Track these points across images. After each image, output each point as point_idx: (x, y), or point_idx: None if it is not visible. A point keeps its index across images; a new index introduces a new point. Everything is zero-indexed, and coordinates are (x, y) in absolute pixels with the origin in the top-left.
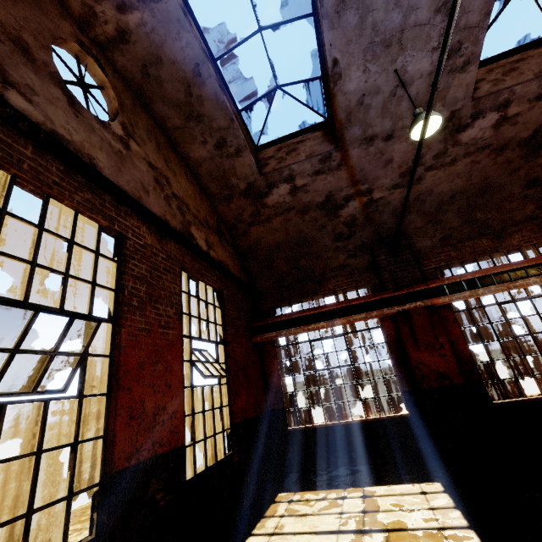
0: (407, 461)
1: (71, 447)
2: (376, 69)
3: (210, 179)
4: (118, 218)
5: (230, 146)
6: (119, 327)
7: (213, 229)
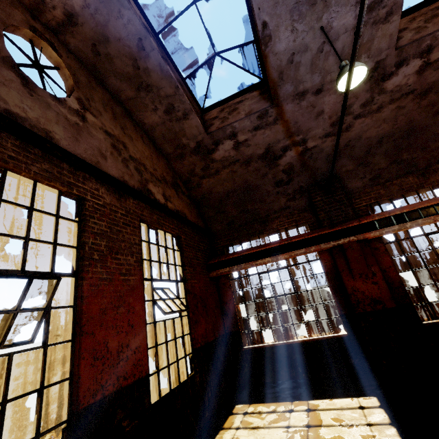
0: (347, 374)
1: (38, 392)
2: (303, 28)
3: (164, 141)
4: (77, 183)
5: (178, 111)
6: (81, 280)
7: (170, 183)
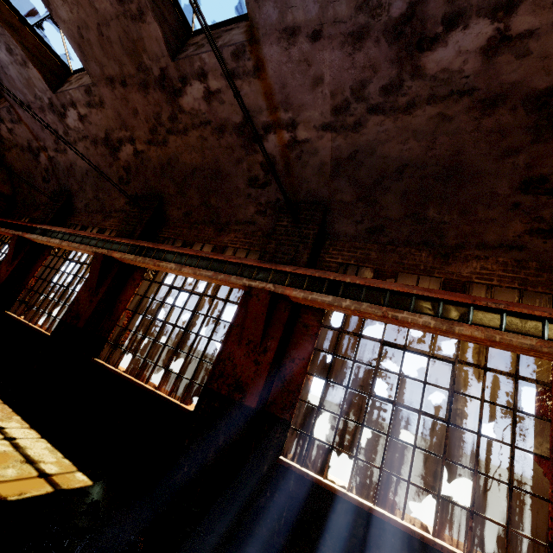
0: None
1: None
2: None
3: None
4: None
5: None
6: None
7: None
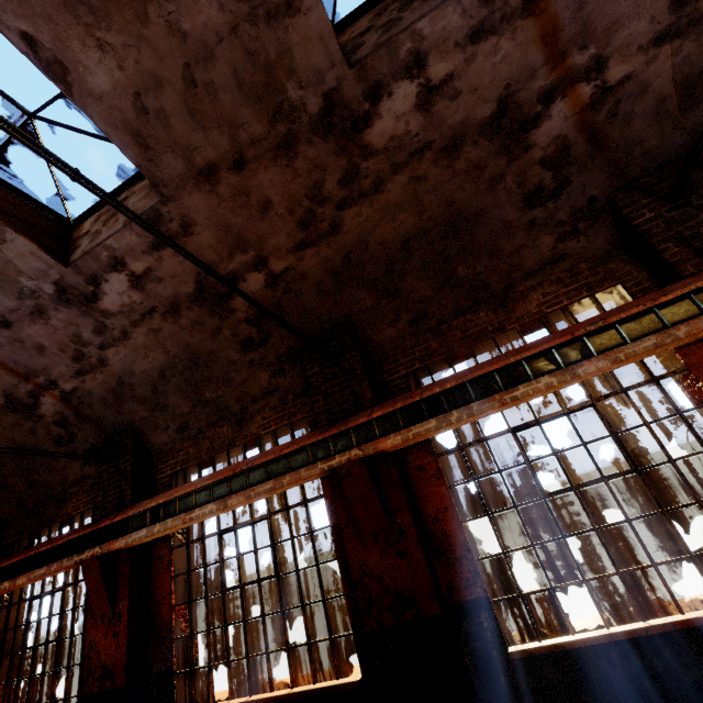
0: None
1: None
2: None
3: None
4: None
5: None
6: None
7: None
